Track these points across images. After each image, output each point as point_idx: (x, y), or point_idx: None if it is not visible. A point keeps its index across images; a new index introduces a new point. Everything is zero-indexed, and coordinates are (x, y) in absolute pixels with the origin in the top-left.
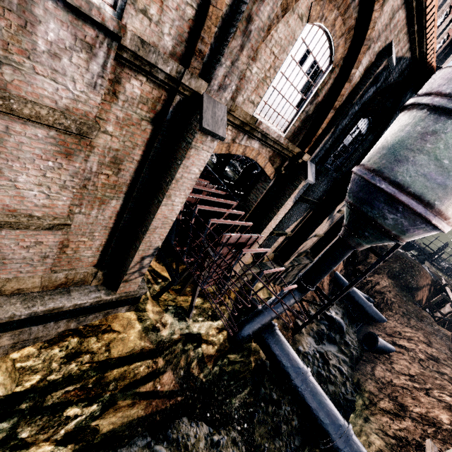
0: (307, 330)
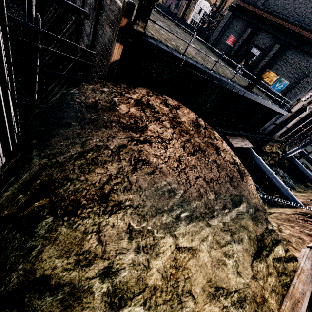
0: None
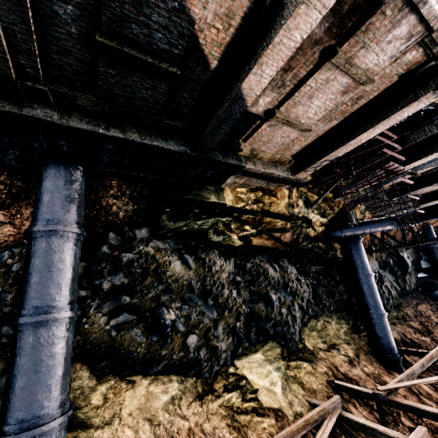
0: (377, 256)
